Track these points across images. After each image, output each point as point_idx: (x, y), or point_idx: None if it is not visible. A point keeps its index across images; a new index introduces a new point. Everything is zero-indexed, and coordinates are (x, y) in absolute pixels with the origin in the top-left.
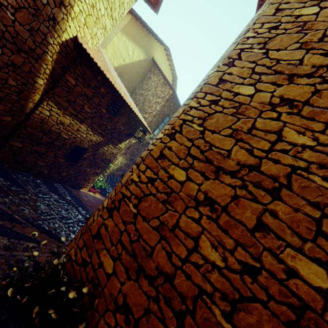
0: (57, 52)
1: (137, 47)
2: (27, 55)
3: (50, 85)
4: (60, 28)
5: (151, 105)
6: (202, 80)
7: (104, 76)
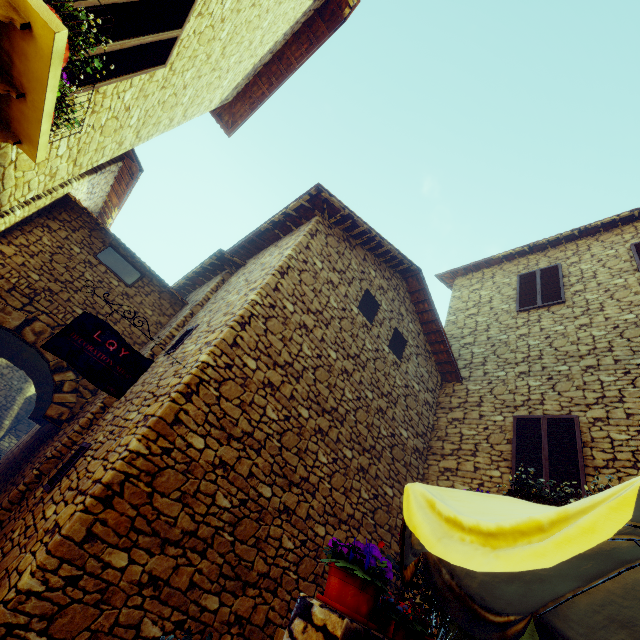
0: (22, 403)
1: None
2: (1, 408)
3: (15, 424)
4: (26, 391)
5: None
6: None
7: None
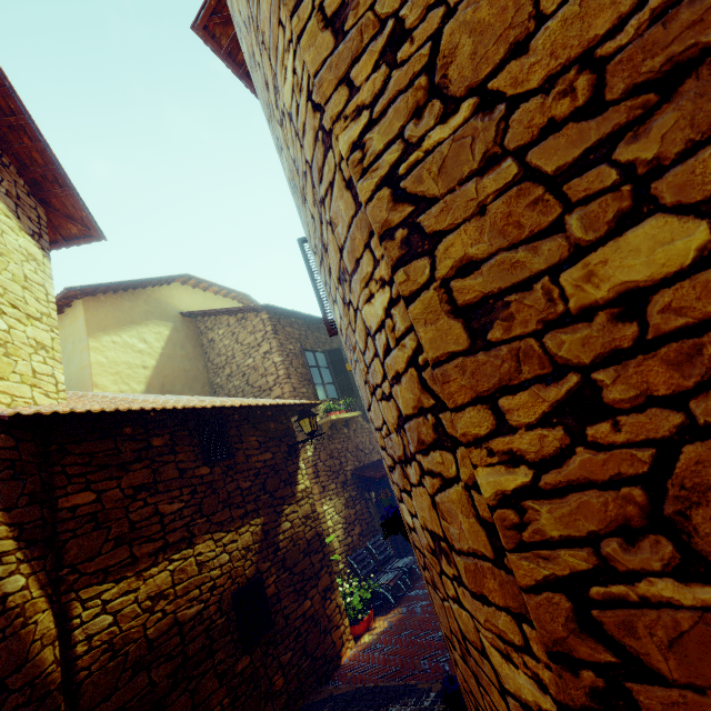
0: None
1: (141, 327)
2: None
3: (48, 563)
4: None
5: (264, 369)
6: (291, 137)
7: (133, 418)
